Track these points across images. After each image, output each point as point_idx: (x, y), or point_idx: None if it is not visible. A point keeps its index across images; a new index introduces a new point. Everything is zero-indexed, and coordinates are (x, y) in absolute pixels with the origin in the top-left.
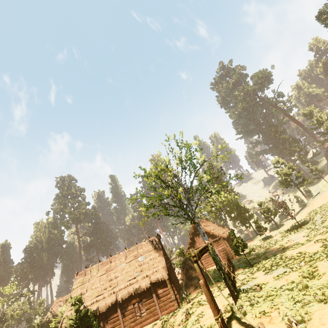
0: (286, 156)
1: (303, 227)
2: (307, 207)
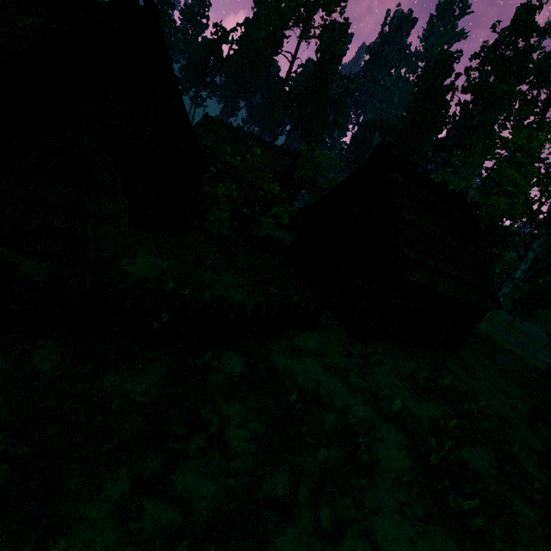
0: None
1: None
2: None
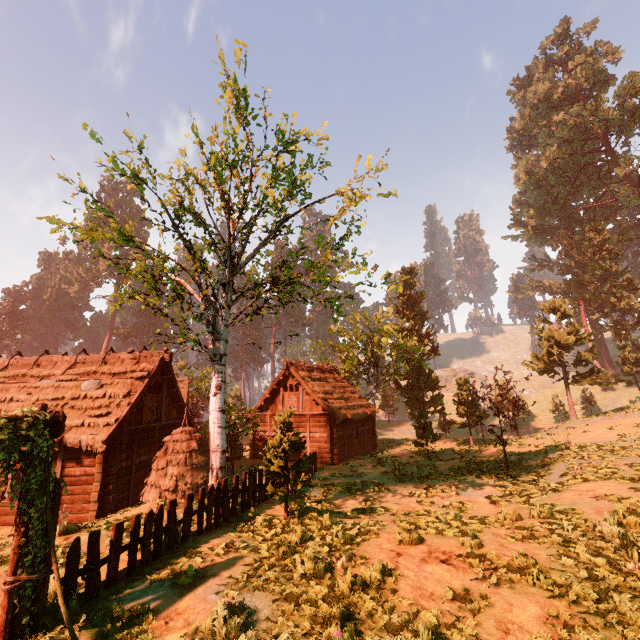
0: (589, 312)
1: (509, 474)
2: (562, 431)
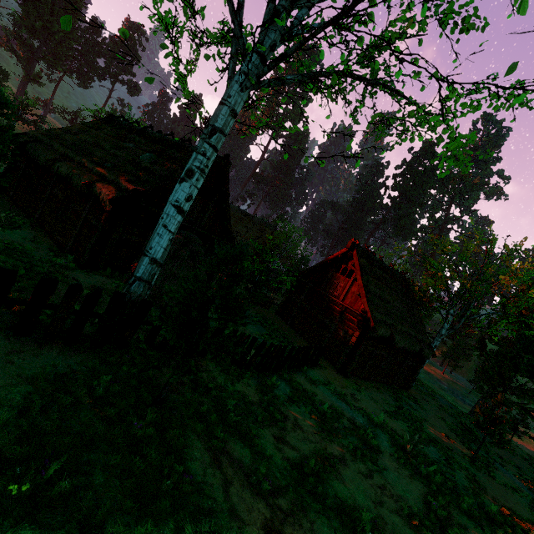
0: None
1: None
2: None
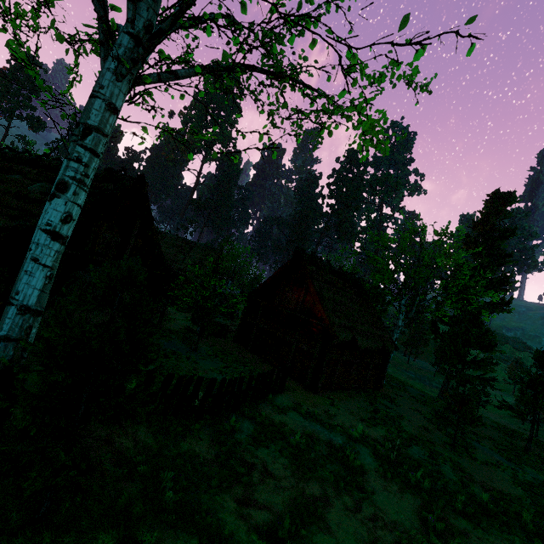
0: None
1: None
2: None
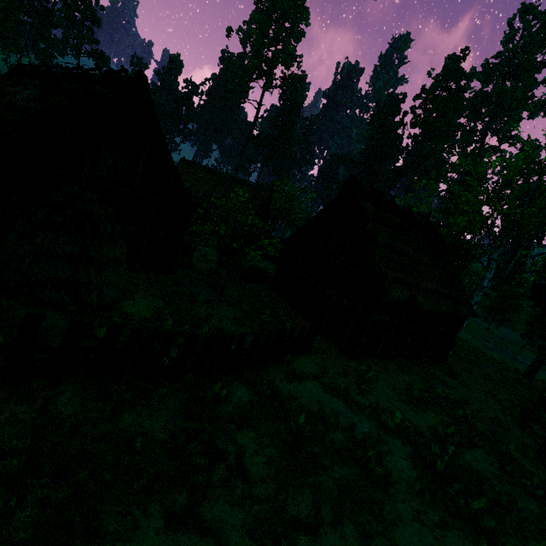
0: None
1: None
2: None
